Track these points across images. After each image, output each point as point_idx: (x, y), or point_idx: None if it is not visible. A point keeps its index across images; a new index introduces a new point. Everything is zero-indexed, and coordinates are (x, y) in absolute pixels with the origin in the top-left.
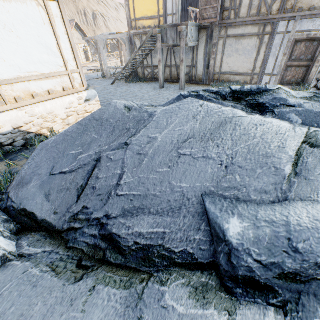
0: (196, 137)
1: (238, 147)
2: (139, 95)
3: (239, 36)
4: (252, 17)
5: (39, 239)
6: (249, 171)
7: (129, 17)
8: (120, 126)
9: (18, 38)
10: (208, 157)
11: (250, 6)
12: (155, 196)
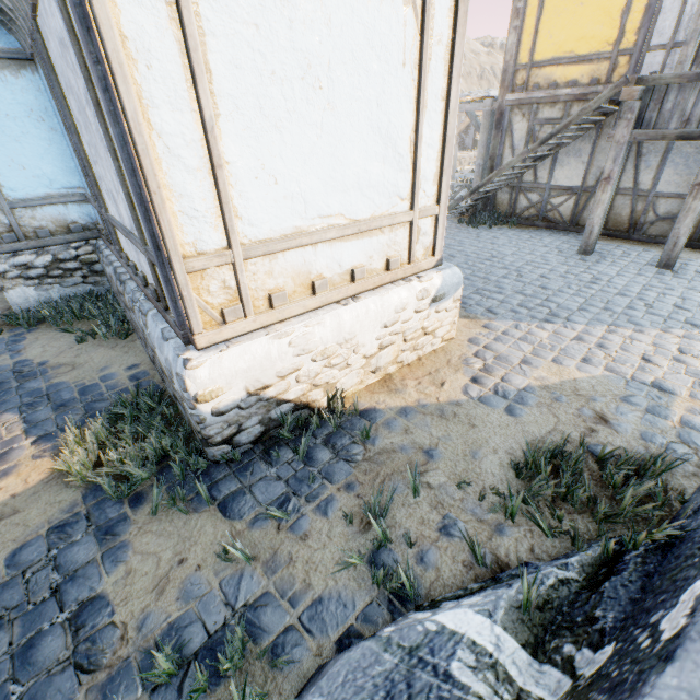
0: None
1: None
2: (526, 270)
3: None
4: None
5: None
6: None
7: (511, 59)
8: None
9: (328, 110)
10: None
11: None
12: None
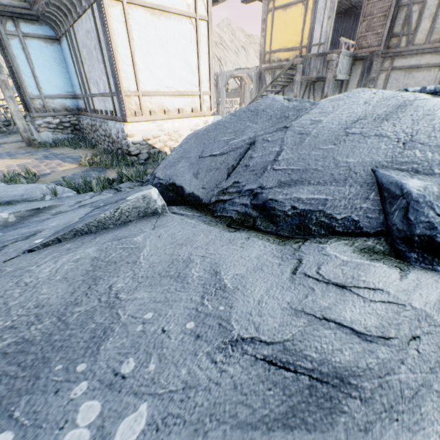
0: (367, 118)
1: (420, 126)
2: None
3: (410, 68)
4: (432, 43)
5: (186, 208)
6: (433, 147)
7: (263, 49)
8: (277, 115)
9: (167, 53)
10: (382, 136)
11: (431, 30)
12: (316, 170)
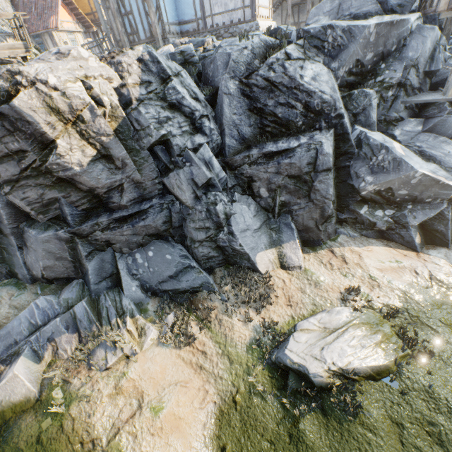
0: None
1: None
2: None
3: None
4: None
5: None
6: None
7: None
8: None
9: None
10: None
11: None
12: (363, 5)
